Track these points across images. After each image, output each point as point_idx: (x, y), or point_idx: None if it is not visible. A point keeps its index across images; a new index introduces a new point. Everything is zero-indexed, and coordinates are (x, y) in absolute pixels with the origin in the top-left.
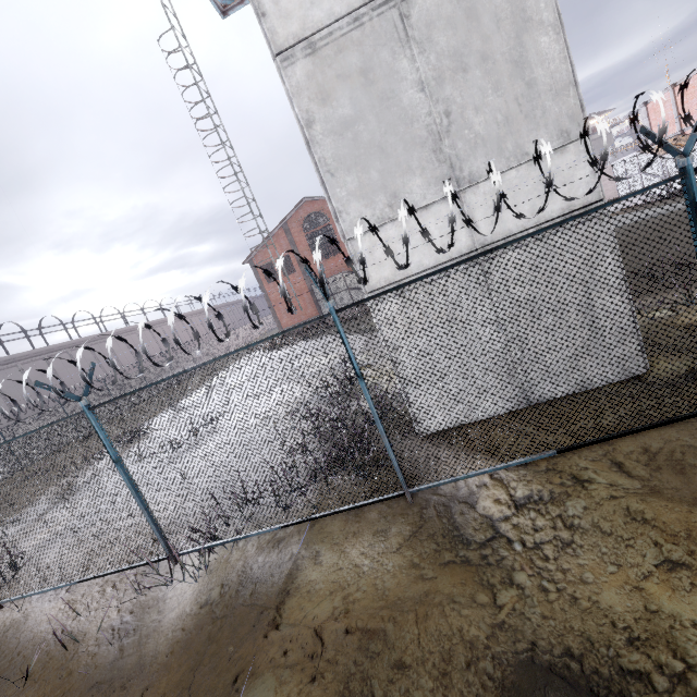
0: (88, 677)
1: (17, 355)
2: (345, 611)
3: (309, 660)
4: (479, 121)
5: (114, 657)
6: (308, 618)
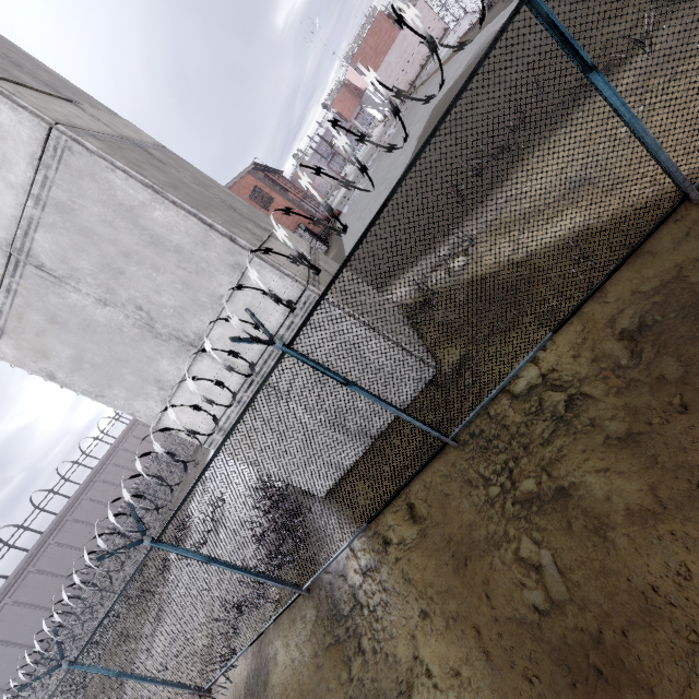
0: None
1: (61, 512)
2: None
3: None
4: (167, 298)
5: None
6: None
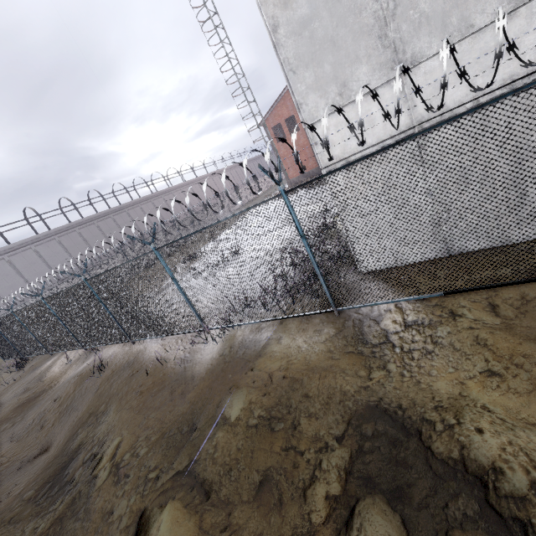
0: (172, 377)
1: (124, 204)
2: (286, 368)
3: (264, 386)
4: None
5: (182, 371)
6: (268, 368)
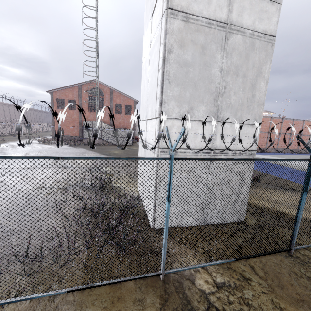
0: None
1: None
2: None
3: None
4: (234, 98)
5: None
6: None
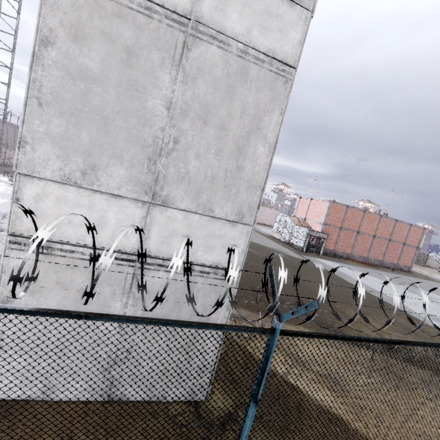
0: None
1: None
2: None
3: None
4: (195, 164)
5: None
6: None
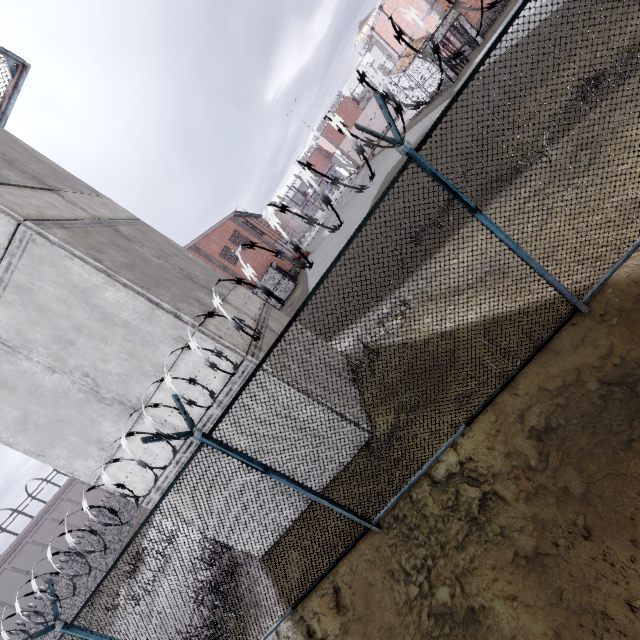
0: None
1: (22, 534)
2: None
3: None
4: (113, 366)
5: None
6: None
